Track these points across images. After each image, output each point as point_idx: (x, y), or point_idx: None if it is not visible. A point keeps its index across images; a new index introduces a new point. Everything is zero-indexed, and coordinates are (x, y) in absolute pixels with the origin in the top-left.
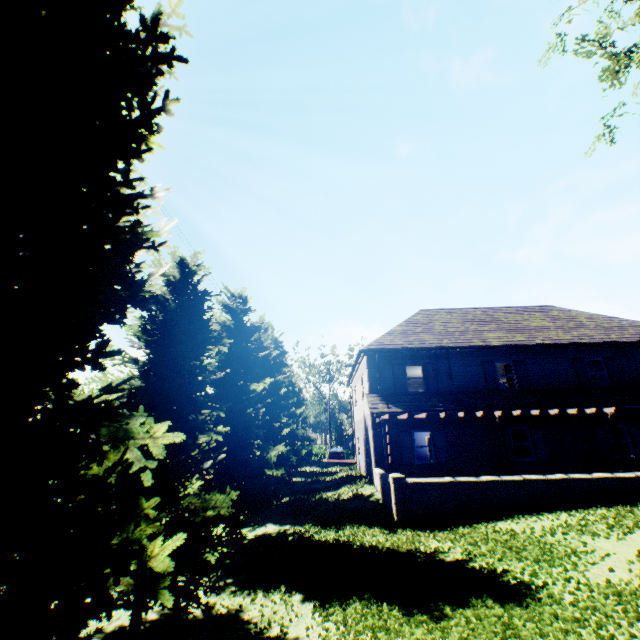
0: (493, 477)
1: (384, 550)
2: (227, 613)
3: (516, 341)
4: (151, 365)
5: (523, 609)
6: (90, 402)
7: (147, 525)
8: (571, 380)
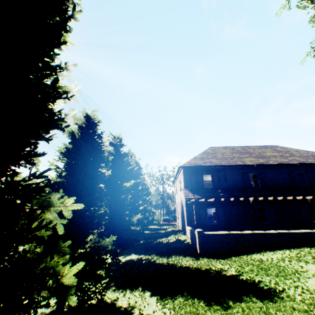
0: (249, 231)
1: (193, 269)
2: (110, 302)
3: (259, 162)
4: (69, 170)
5: (274, 304)
6: None
7: (58, 258)
8: (288, 182)
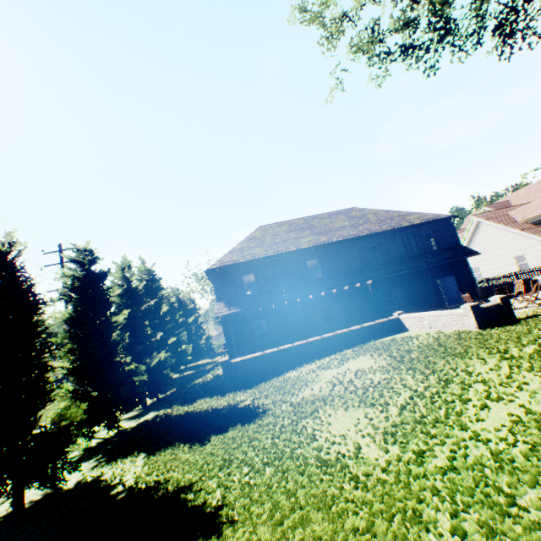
0: (289, 345)
1: (209, 411)
2: (92, 480)
3: (320, 242)
4: None
5: (249, 426)
6: None
7: None
8: (357, 263)
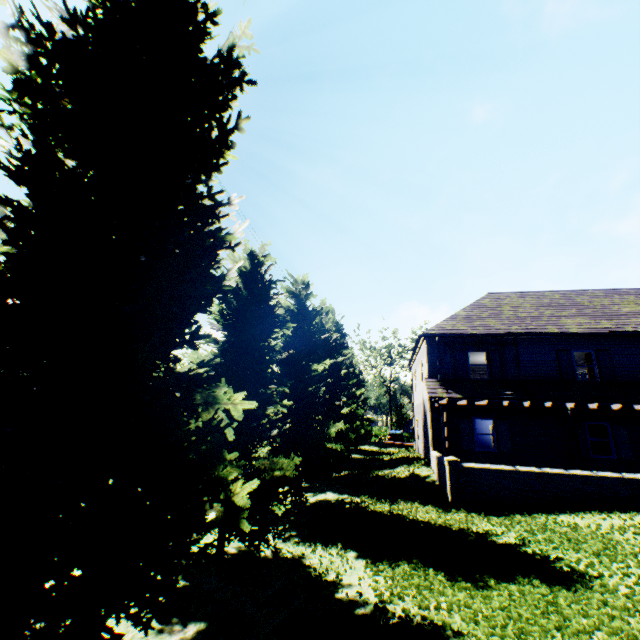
0: (559, 470)
1: (435, 526)
2: (291, 557)
3: (600, 328)
4: (228, 345)
5: (570, 592)
6: (186, 373)
7: (232, 468)
8: None
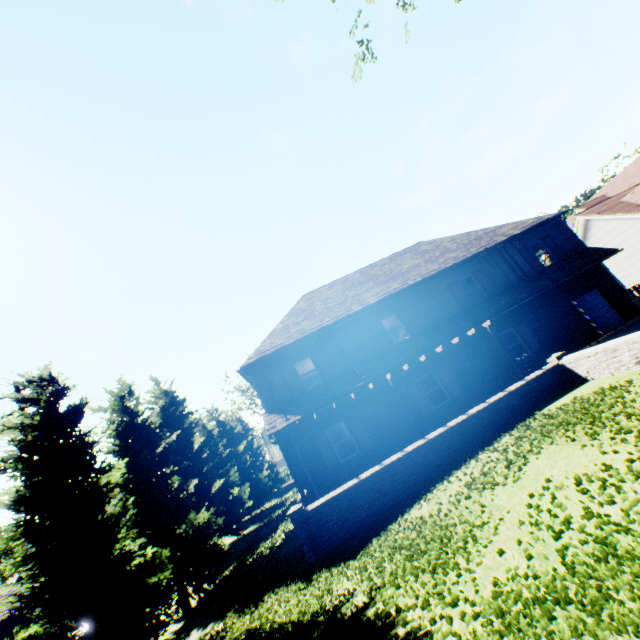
0: (397, 454)
1: (287, 630)
2: None
3: (392, 291)
4: None
5: None
6: None
7: None
8: (453, 307)
